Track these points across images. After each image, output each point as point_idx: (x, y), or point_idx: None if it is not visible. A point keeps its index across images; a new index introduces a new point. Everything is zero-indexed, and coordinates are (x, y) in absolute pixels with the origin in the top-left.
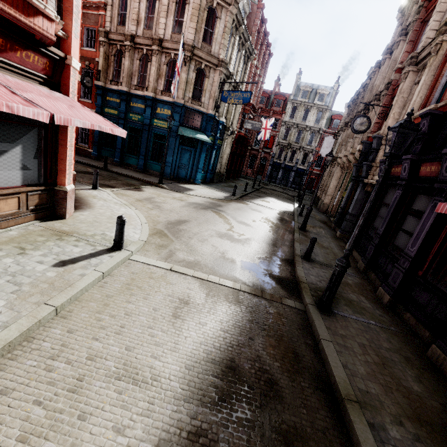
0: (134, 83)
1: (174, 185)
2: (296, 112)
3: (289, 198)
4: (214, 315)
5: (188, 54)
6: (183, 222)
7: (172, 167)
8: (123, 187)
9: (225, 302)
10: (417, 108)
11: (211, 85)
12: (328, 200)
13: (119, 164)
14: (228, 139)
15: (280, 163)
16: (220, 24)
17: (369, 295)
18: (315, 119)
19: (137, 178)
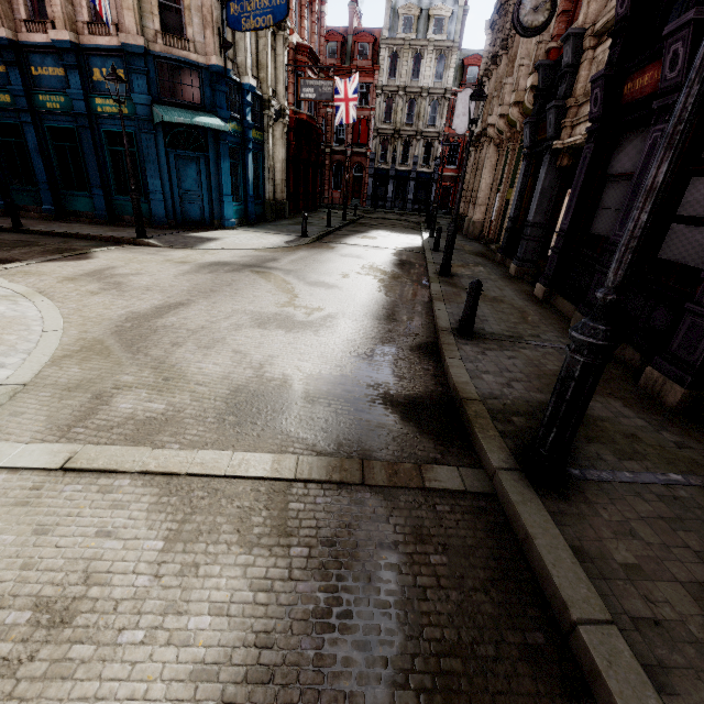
0: (21, 16)
1: (175, 236)
2: (398, 63)
3: (412, 226)
4: (169, 647)
5: None
6: (171, 308)
7: (166, 201)
8: (38, 258)
9: (233, 551)
10: None
11: None
12: (481, 215)
13: (57, 216)
14: (276, 128)
15: (387, 169)
16: None
17: (626, 390)
18: (434, 72)
19: (89, 235)
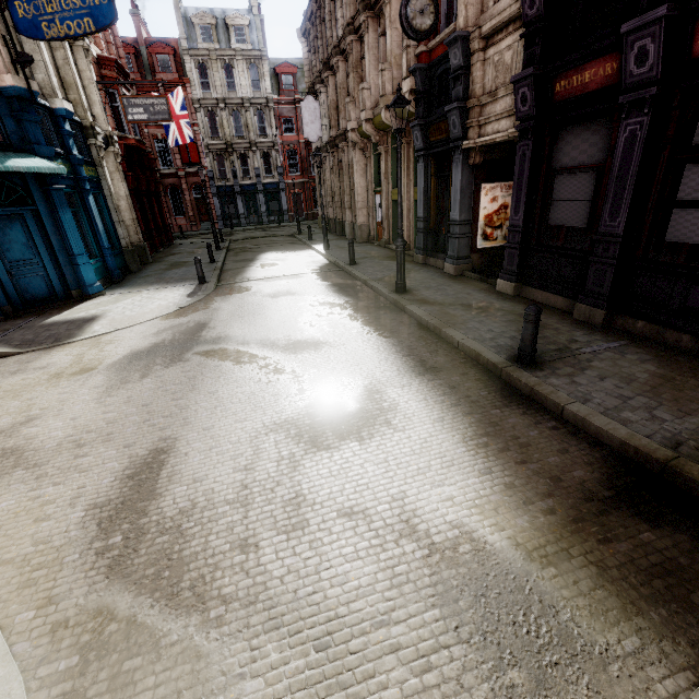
0: None
1: (29, 330)
2: (209, 74)
3: (290, 240)
4: None
5: None
6: (154, 468)
7: None
8: None
9: None
10: None
11: None
12: (364, 218)
13: None
14: (106, 160)
15: (230, 185)
16: None
17: None
18: (250, 82)
19: None
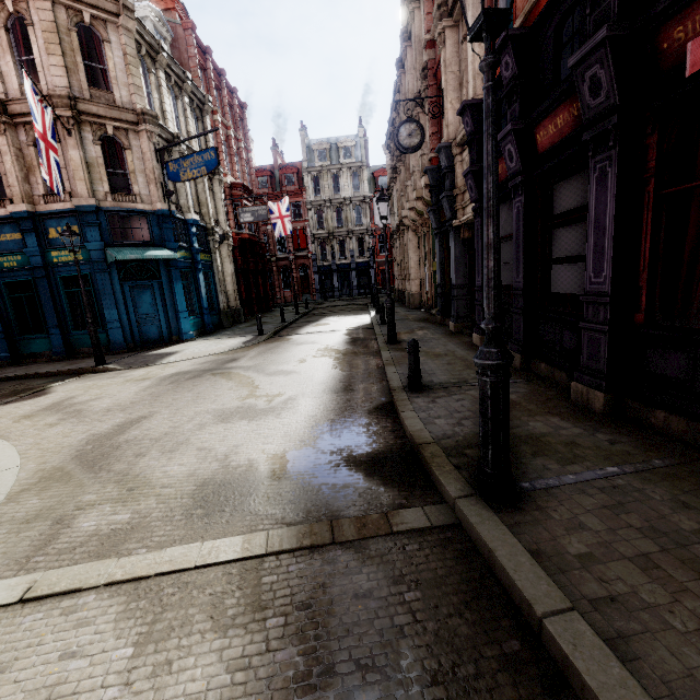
0: None
1: (134, 358)
2: (321, 183)
3: (360, 308)
4: None
5: (66, 113)
6: (133, 423)
7: (123, 327)
8: None
9: (207, 638)
10: None
11: (141, 161)
12: (417, 287)
13: (13, 361)
14: (222, 249)
15: (329, 265)
16: (113, 51)
17: (562, 406)
18: (352, 186)
19: (47, 372)
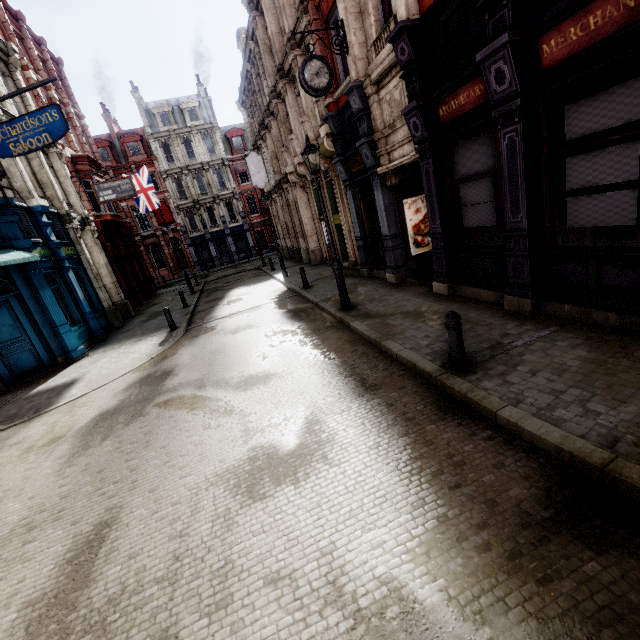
0: None
1: (14, 405)
2: (172, 150)
3: (256, 273)
4: None
5: None
6: (94, 546)
7: None
8: None
9: None
10: None
11: None
12: (315, 243)
13: None
14: (85, 237)
15: (201, 235)
16: None
17: None
18: (207, 149)
19: None
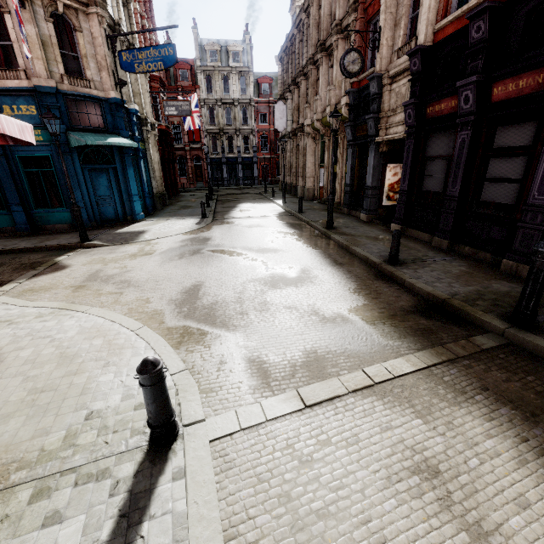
0: None
1: (109, 235)
2: (212, 83)
3: (259, 197)
4: (495, 459)
5: None
6: (195, 290)
7: (86, 207)
8: (21, 276)
9: (454, 409)
10: (434, 17)
11: (91, 45)
12: (311, 183)
13: None
14: (149, 138)
15: (219, 157)
16: None
17: (499, 274)
18: (240, 88)
19: (34, 247)
